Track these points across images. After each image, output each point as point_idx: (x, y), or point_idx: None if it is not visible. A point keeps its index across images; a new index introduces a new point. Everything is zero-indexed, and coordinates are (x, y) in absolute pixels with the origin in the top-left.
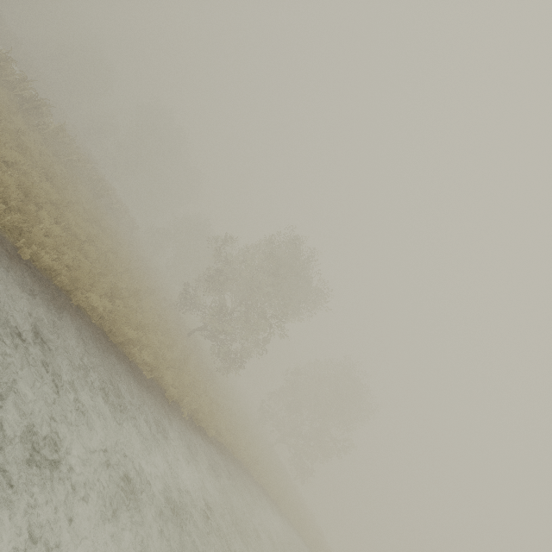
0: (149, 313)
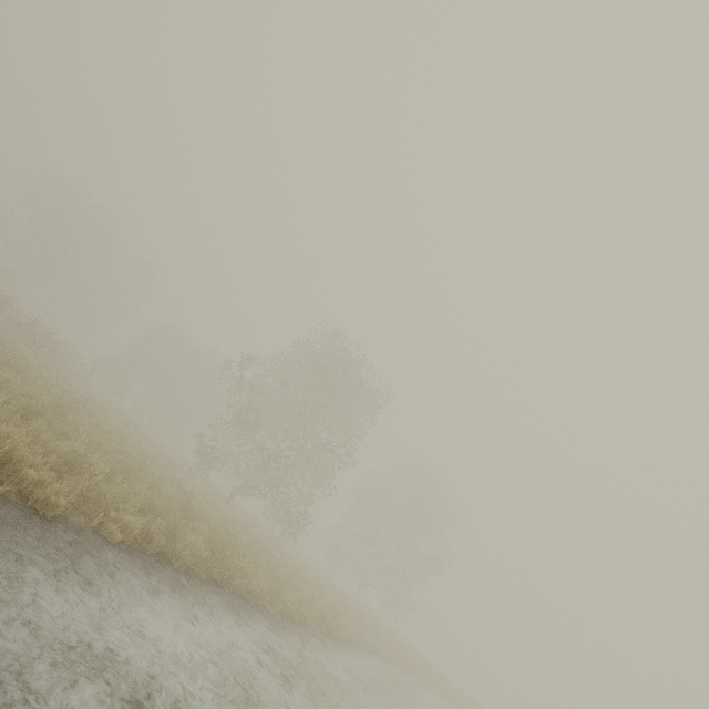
0: (203, 507)
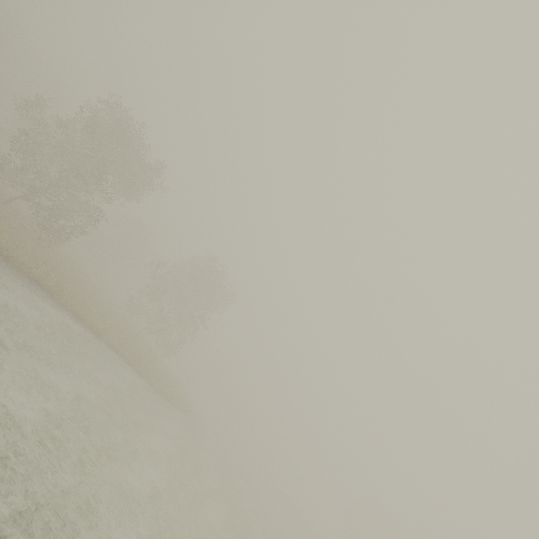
0: None
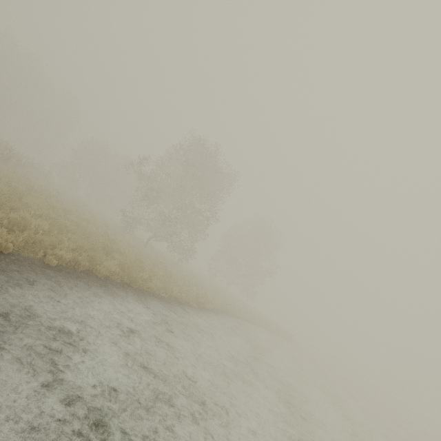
0: (125, 247)
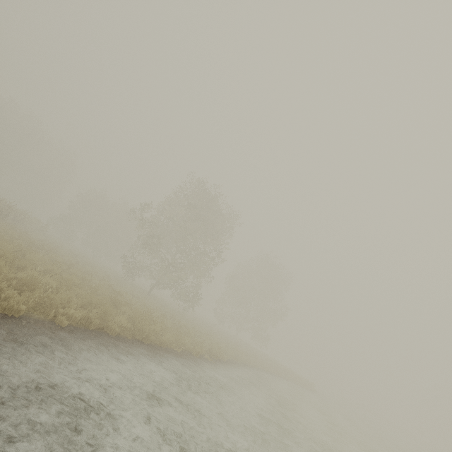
0: (130, 299)
